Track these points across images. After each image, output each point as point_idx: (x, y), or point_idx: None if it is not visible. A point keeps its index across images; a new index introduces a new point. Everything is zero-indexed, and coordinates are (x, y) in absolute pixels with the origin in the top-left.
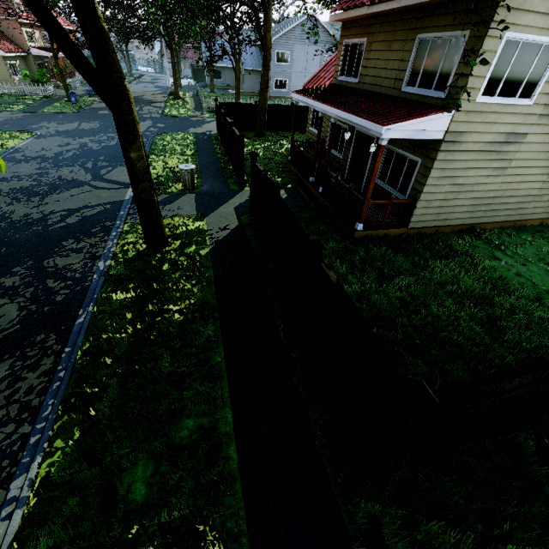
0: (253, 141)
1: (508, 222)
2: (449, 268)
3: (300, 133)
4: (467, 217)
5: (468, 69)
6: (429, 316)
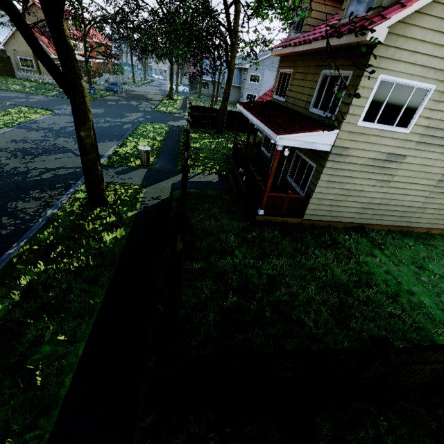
0: (213, 136)
1: (395, 227)
2: (326, 257)
3: (253, 135)
4: (357, 217)
5: (350, 99)
6: (287, 295)
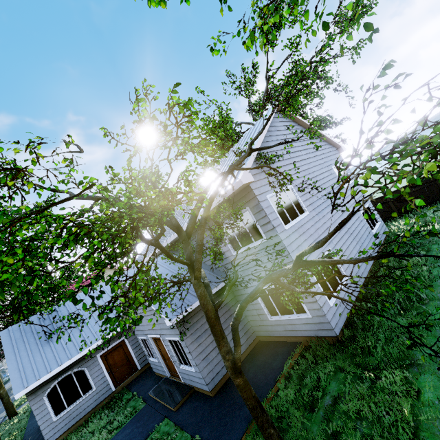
0: None
1: None
2: None
3: None
4: None
5: None
6: None
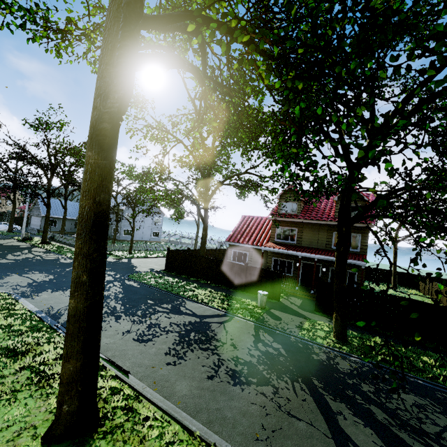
0: None
1: None
2: None
3: None
4: None
5: (366, 244)
6: None
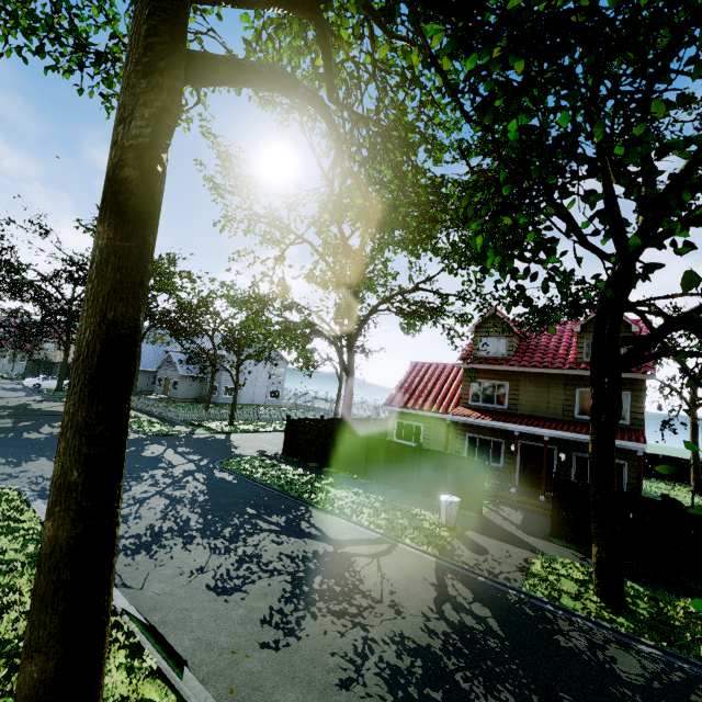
0: None
1: None
2: None
3: None
4: None
5: (641, 410)
6: None
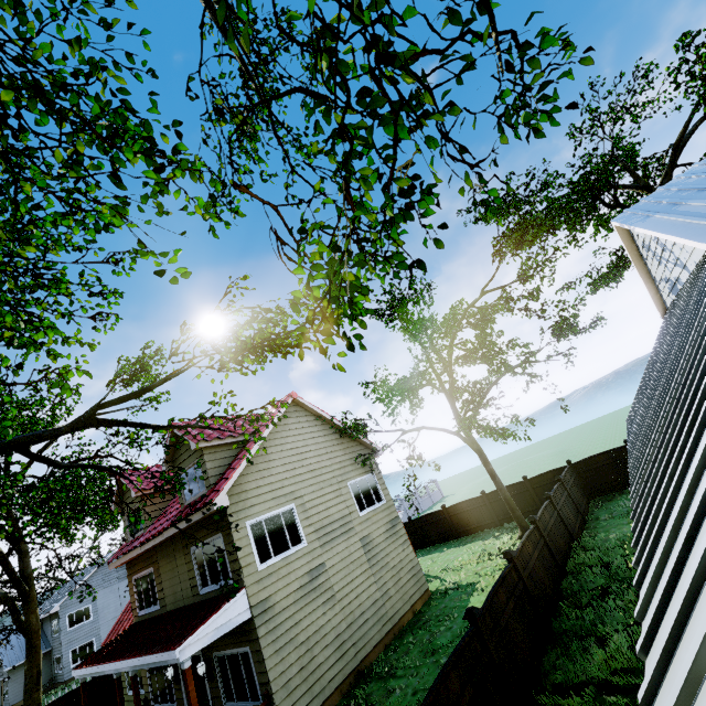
0: None
1: (386, 636)
2: None
3: None
4: (343, 665)
5: (235, 555)
6: None
